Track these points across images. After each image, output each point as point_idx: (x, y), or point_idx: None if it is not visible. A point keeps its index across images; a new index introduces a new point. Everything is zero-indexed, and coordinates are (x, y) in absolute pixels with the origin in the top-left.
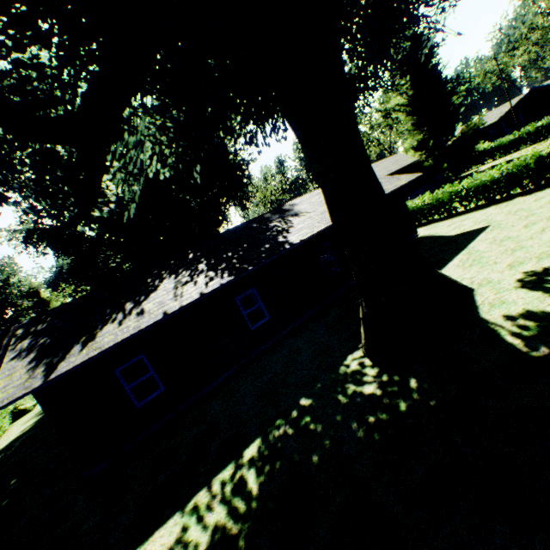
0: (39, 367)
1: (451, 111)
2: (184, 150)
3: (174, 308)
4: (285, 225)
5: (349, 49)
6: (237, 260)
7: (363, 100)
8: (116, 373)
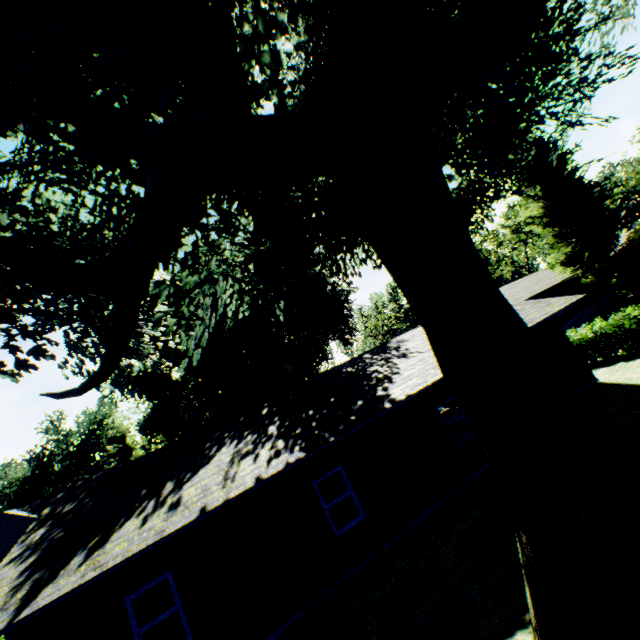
0: (23, 586)
1: (606, 216)
2: (266, 285)
3: (216, 500)
4: (388, 370)
5: (454, 162)
6: (317, 423)
7: (480, 213)
8: (126, 603)
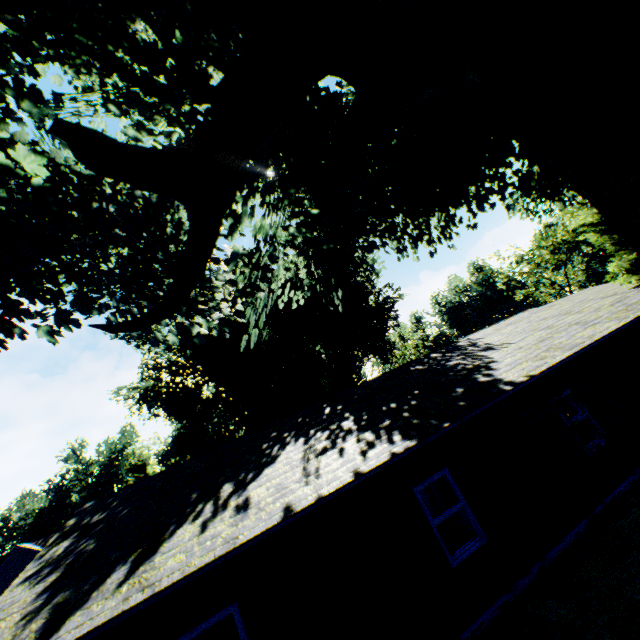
0: (39, 613)
1: None
2: (323, 271)
3: (303, 499)
4: (477, 361)
5: None
6: (411, 413)
7: None
8: None
